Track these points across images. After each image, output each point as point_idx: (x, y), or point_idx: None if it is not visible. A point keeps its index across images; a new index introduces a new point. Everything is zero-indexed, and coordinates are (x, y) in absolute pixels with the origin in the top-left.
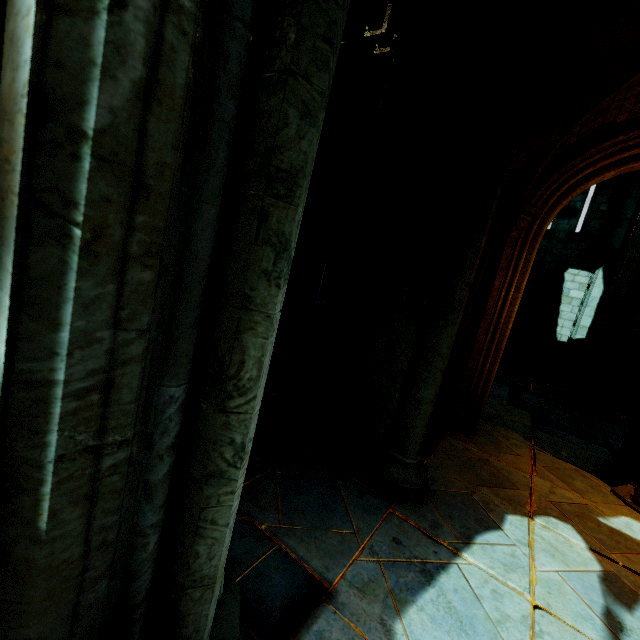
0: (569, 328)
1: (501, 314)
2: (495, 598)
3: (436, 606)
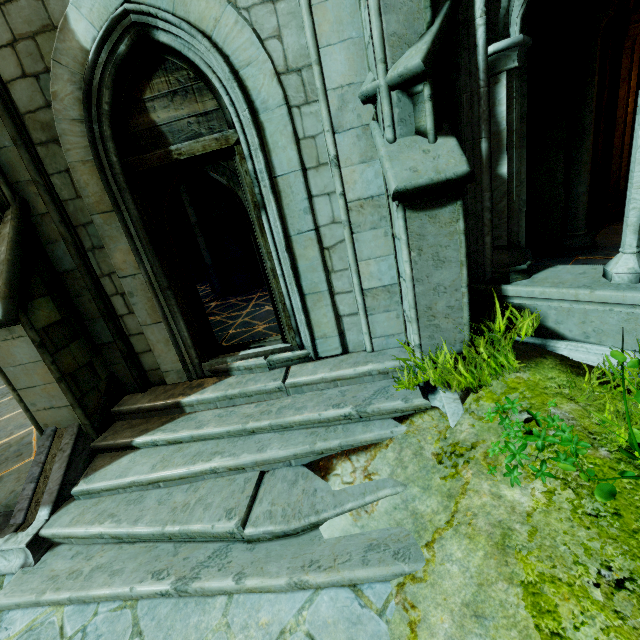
0: None
1: (633, 117)
2: None
3: None
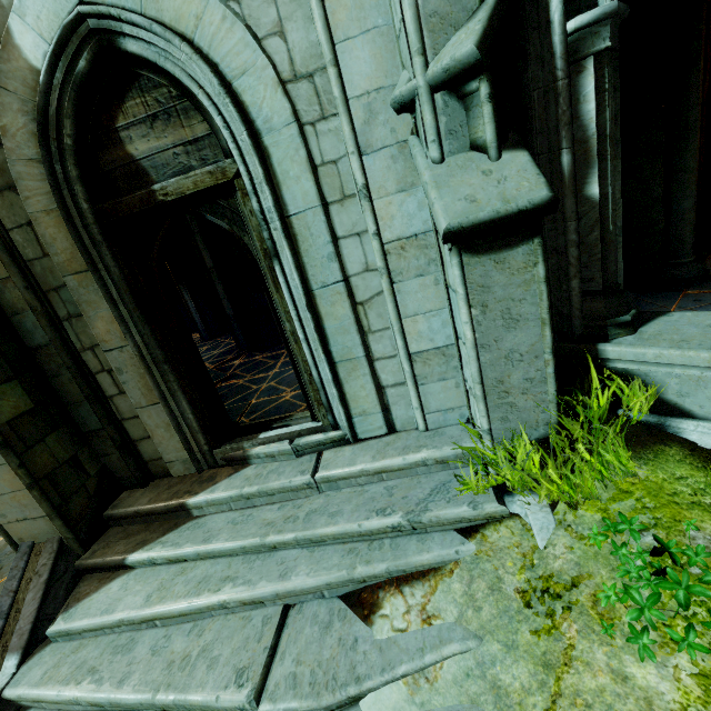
0: None
1: None
2: None
3: None
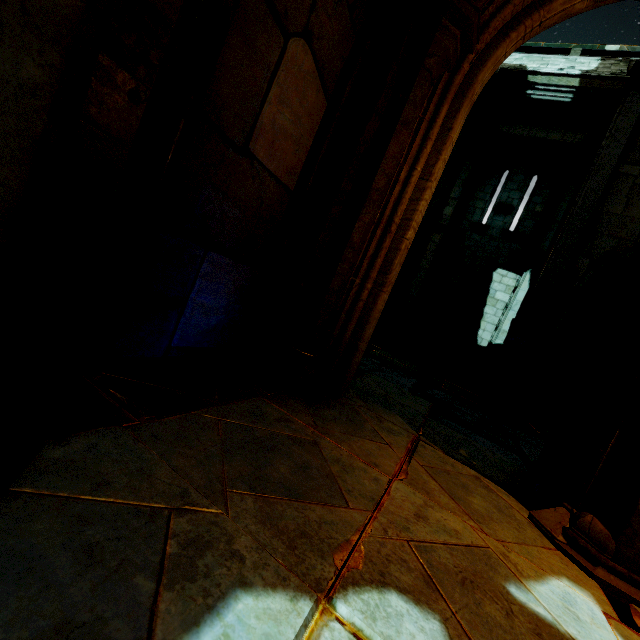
0: (491, 332)
1: (396, 207)
2: None
3: None
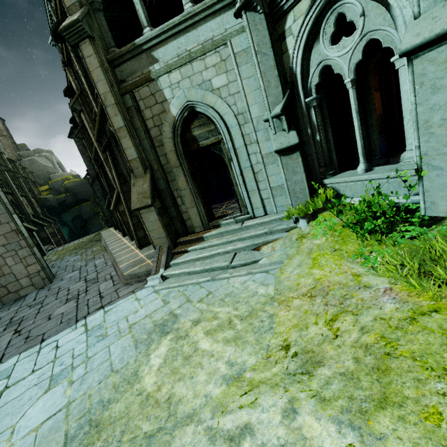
0: None
1: None
2: None
3: None
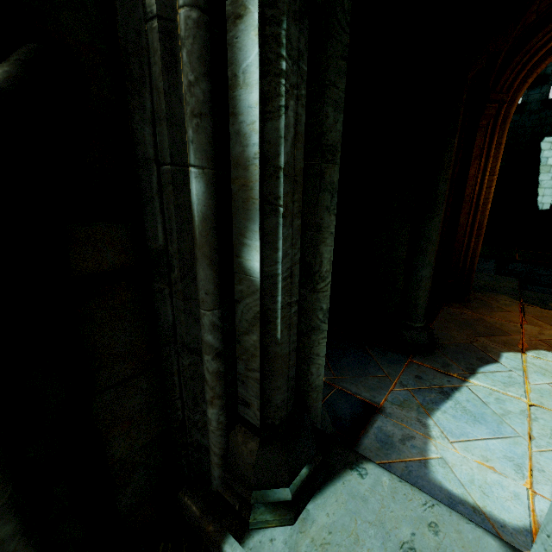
0: (550, 195)
1: (479, 198)
2: (498, 402)
3: (455, 410)
